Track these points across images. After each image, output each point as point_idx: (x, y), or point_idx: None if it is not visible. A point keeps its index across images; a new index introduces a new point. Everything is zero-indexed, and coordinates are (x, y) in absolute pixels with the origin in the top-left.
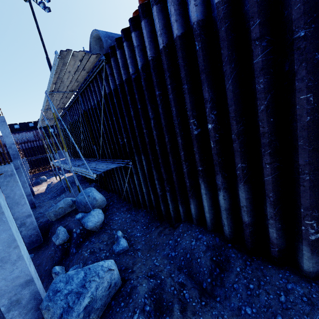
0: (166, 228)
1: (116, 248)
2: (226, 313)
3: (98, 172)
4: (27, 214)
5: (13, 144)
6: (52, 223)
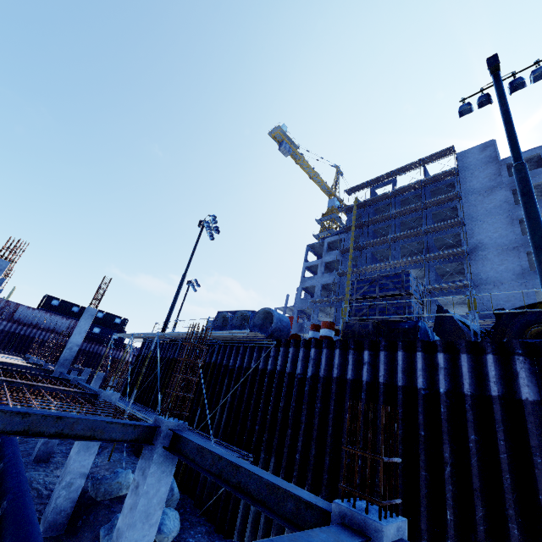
0: None
1: None
2: None
3: None
4: (85, 470)
5: (78, 345)
6: (87, 504)
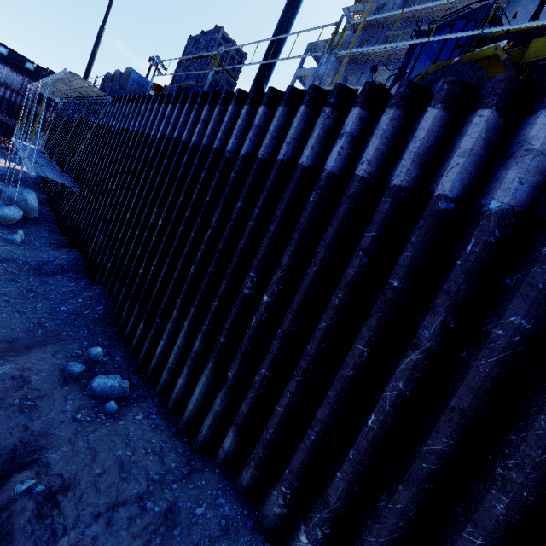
0: (62, 249)
1: (7, 236)
2: (38, 279)
3: (40, 174)
4: None
5: None
6: None
